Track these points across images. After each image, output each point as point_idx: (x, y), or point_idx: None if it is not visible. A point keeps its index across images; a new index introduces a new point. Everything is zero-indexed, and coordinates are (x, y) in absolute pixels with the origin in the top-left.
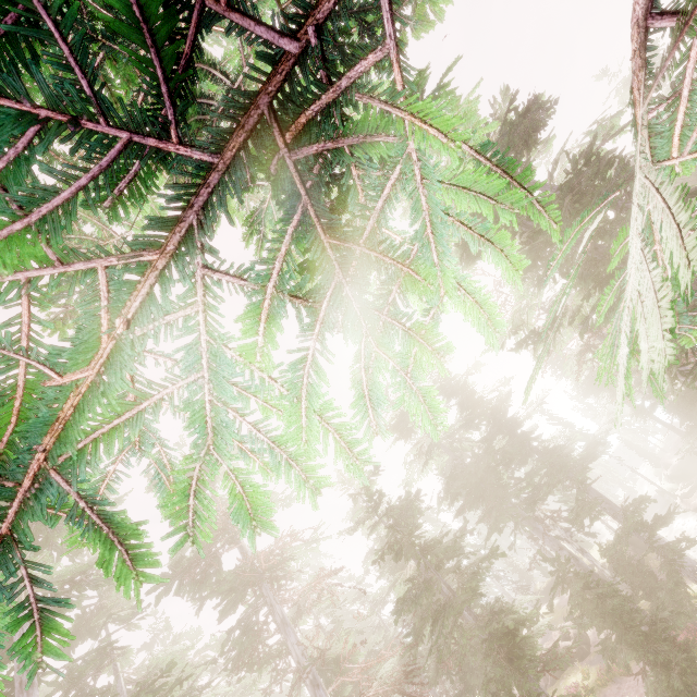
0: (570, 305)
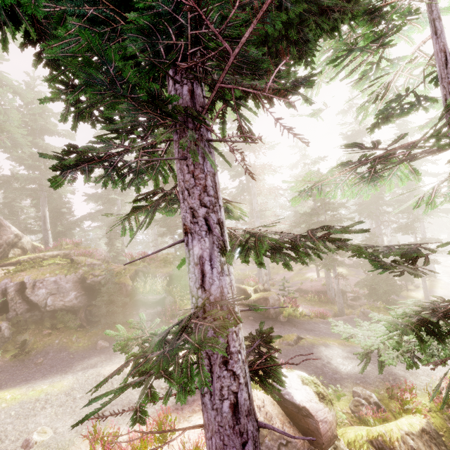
0: None
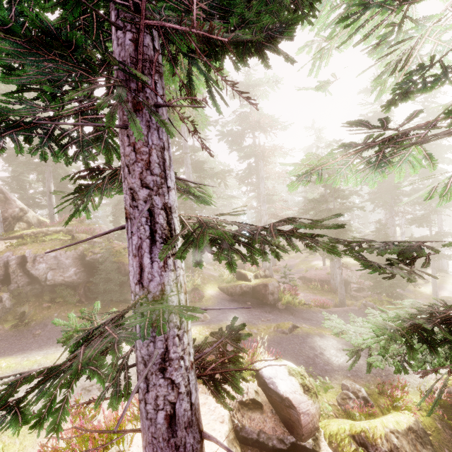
0: None
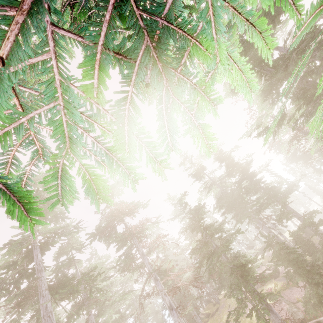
0: (288, 113)
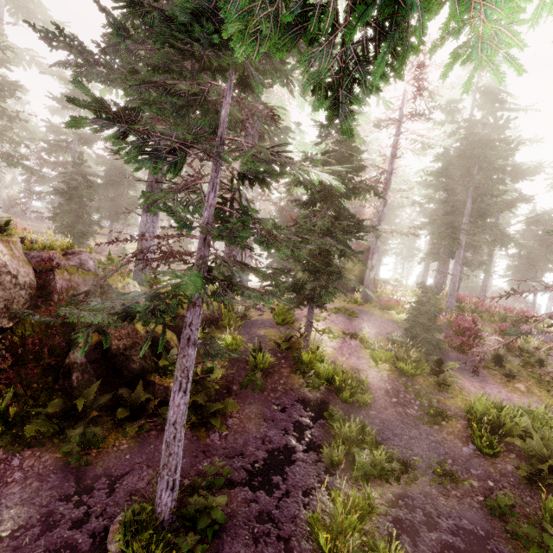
0: None
